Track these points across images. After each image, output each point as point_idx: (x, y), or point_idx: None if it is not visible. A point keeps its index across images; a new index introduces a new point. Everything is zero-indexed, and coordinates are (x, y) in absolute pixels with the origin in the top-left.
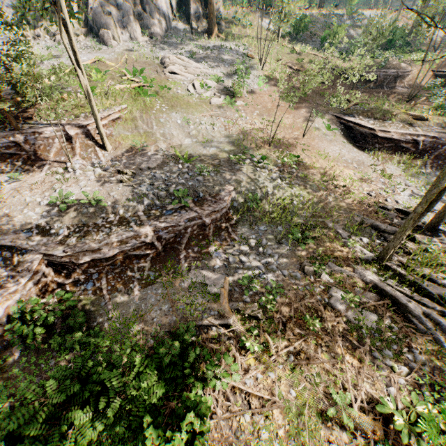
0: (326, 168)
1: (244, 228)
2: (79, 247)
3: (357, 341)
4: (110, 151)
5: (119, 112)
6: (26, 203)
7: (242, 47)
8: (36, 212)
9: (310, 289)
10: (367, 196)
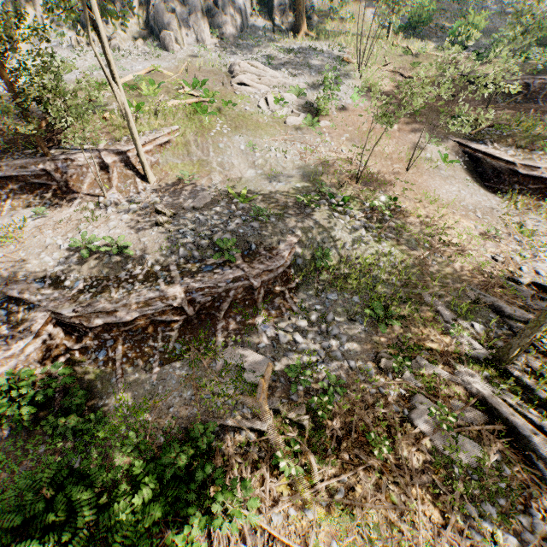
0: (434, 217)
1: (307, 295)
2: (92, 307)
3: (443, 482)
4: (153, 184)
5: (169, 135)
6: (45, 246)
7: (337, 48)
8: (54, 258)
9: (385, 392)
10: (491, 260)
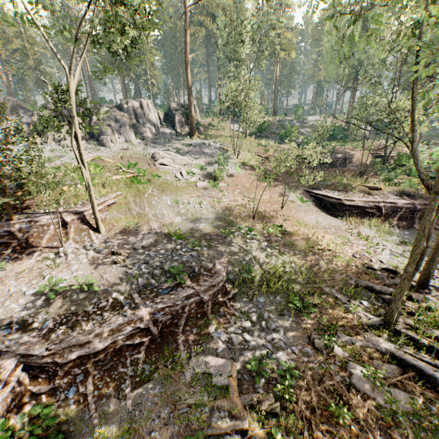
0: (308, 235)
1: (243, 302)
2: (66, 342)
3: (397, 432)
4: (103, 233)
5: (114, 198)
6: (10, 294)
7: (218, 143)
8: (20, 304)
9: (326, 367)
10: (352, 258)
